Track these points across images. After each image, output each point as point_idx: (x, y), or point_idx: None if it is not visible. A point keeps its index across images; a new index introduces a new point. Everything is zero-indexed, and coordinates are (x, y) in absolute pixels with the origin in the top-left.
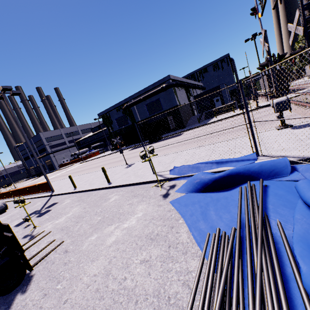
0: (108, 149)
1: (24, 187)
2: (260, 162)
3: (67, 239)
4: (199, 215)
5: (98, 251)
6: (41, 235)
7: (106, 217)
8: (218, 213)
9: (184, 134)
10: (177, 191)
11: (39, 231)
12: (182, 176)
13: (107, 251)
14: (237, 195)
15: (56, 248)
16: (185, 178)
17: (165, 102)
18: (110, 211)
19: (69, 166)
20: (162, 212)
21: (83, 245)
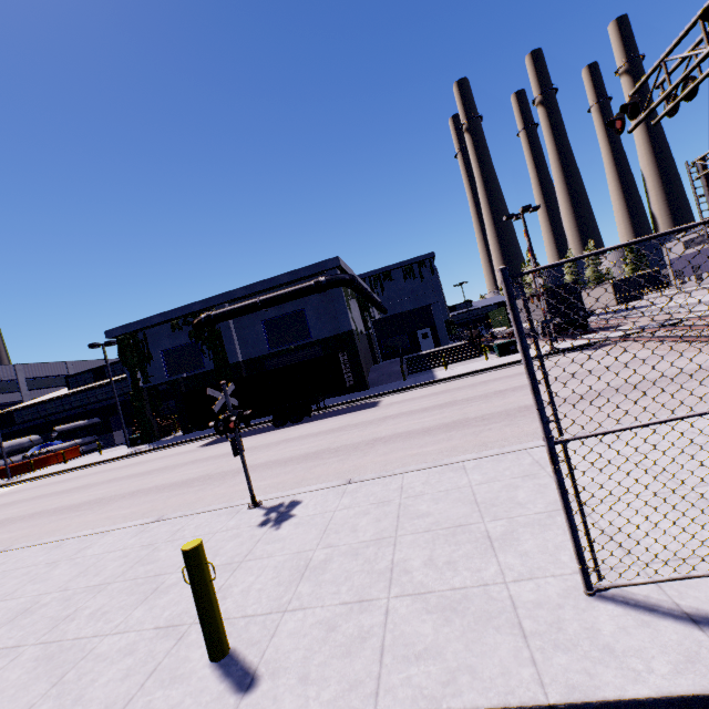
0: (113, 440)
1: None
2: None
3: None
4: None
5: None
6: None
7: None
8: None
9: (389, 402)
10: None
11: None
12: None
13: None
14: None
15: None
16: None
17: (319, 320)
18: None
19: None
20: None
21: None
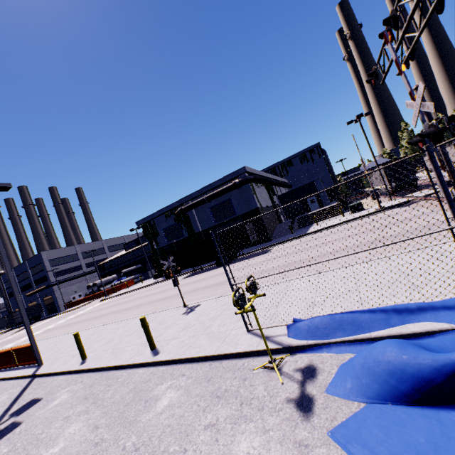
0: (148, 275)
1: None
2: None
3: None
4: None
5: None
6: None
7: None
8: None
9: (274, 250)
10: (331, 392)
11: None
12: (323, 342)
13: None
14: None
15: None
16: (332, 349)
17: (239, 203)
18: (160, 452)
19: (83, 306)
20: None
21: None
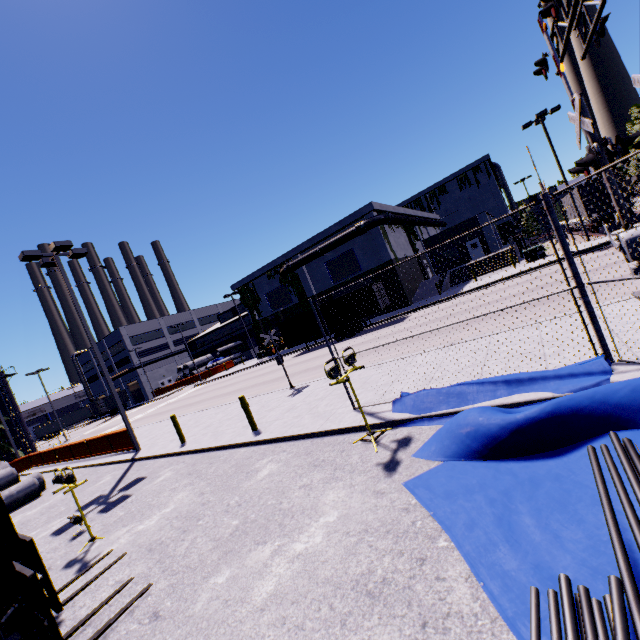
0: (251, 355)
1: (81, 441)
2: (631, 382)
3: (159, 578)
4: (493, 528)
5: (232, 621)
6: (105, 561)
7: (250, 520)
8: (546, 523)
9: (411, 318)
10: (417, 455)
11: (100, 550)
12: (425, 415)
13: (255, 625)
14: (586, 470)
15: (134, 603)
16: (433, 422)
17: (365, 255)
18: (259, 505)
19: (174, 393)
20: (388, 512)
21: (197, 599)
